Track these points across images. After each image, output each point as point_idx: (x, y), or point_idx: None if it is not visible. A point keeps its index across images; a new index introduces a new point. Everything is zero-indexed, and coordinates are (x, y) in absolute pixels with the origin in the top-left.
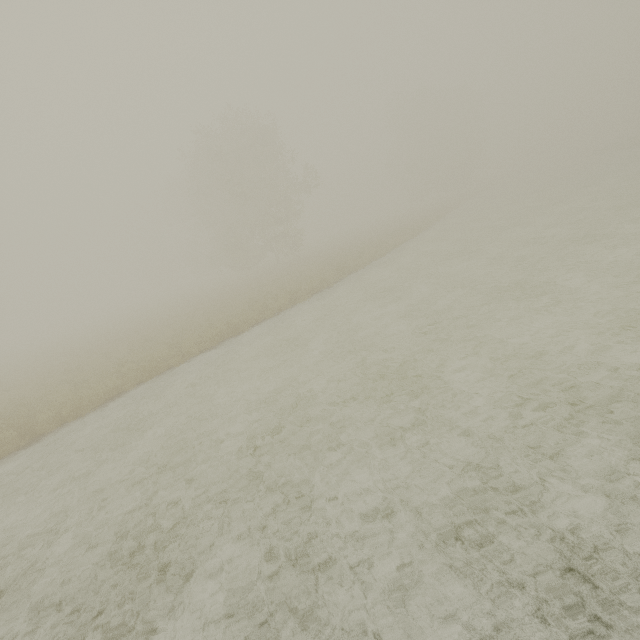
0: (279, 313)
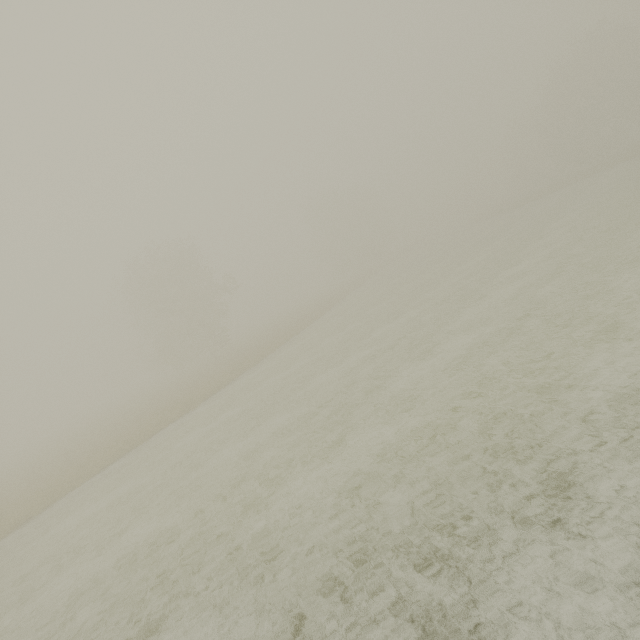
0: (173, 422)
